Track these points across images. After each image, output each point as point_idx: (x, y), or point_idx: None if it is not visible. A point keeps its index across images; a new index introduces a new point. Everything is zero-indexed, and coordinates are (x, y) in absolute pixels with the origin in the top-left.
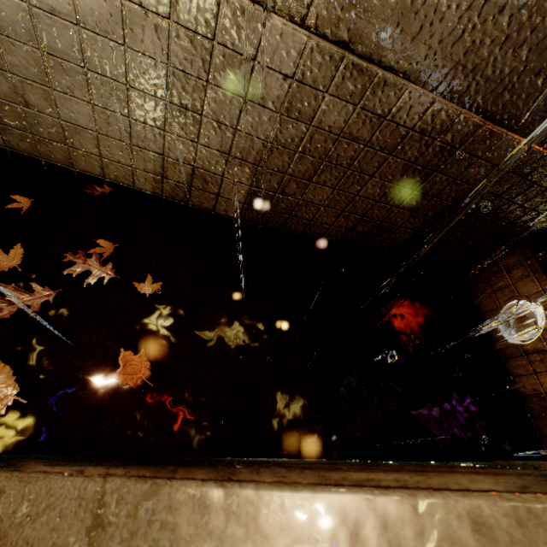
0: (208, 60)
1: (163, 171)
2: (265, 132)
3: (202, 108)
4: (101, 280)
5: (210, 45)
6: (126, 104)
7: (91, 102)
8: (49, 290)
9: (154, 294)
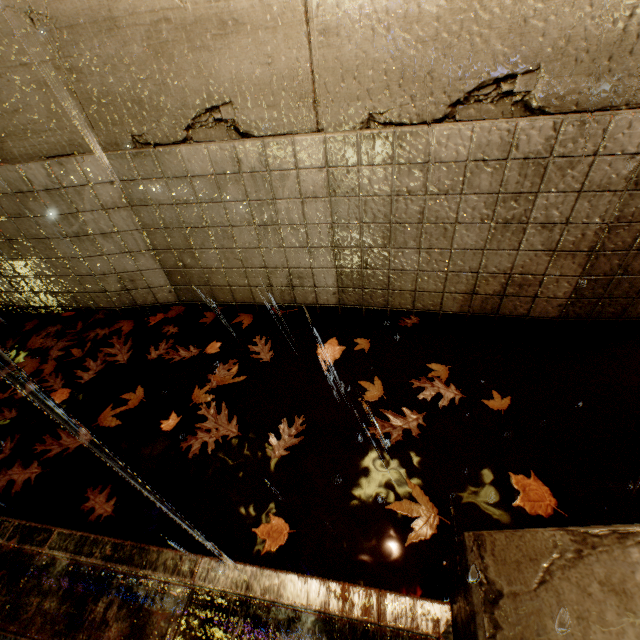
0: (541, 174)
1: (474, 287)
2: (603, 215)
3: (528, 217)
4: (449, 401)
5: (545, 162)
6: (450, 239)
7: (418, 248)
8: (415, 413)
9: (506, 410)
